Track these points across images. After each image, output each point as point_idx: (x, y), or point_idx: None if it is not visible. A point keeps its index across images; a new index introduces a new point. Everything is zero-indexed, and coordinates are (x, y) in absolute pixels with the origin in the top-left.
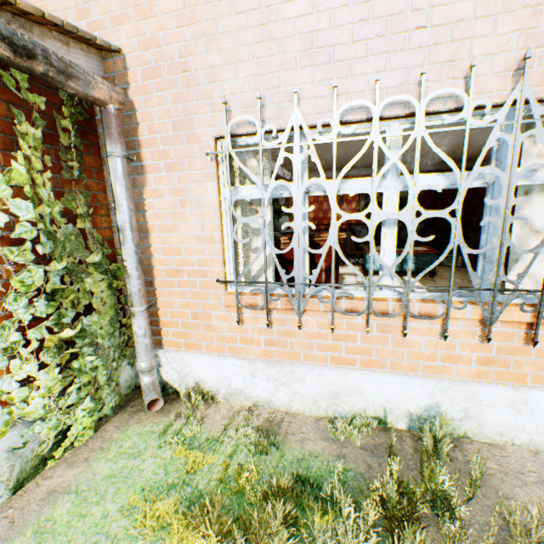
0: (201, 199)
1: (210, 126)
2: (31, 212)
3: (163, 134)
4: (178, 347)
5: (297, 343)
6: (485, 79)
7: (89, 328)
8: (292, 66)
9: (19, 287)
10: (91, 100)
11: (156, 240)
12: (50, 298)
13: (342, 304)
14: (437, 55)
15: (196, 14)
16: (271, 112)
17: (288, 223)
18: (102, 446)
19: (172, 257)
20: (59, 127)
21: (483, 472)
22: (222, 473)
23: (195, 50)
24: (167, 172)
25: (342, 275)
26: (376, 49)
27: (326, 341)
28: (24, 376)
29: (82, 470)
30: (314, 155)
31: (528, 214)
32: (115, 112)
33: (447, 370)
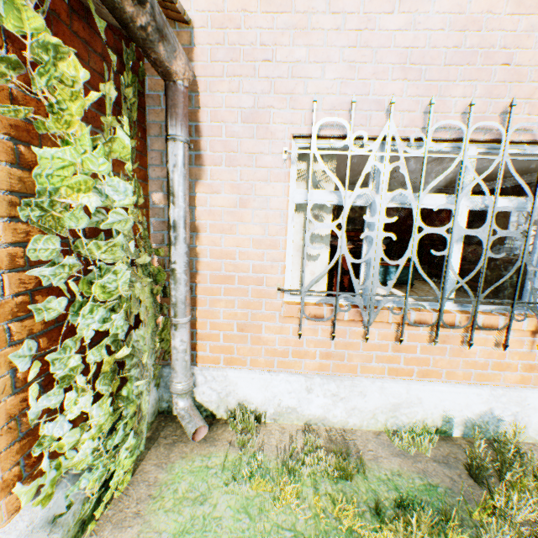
0: (266, 199)
1: (288, 122)
2: (128, 197)
3: (228, 124)
4: (215, 363)
5: (356, 356)
6: None
7: (136, 345)
8: (385, 77)
9: (98, 294)
10: (166, 71)
11: (205, 240)
12: (111, 308)
13: (411, 316)
14: (518, 91)
15: (288, 2)
16: (357, 118)
17: (368, 232)
18: (150, 494)
19: (221, 261)
20: (122, 95)
21: None
22: (319, 508)
23: (281, 40)
24: (229, 166)
25: None
26: (466, 76)
27: (385, 352)
28: (76, 413)
29: (138, 530)
30: (404, 167)
31: None
32: (184, 90)
33: (497, 377)
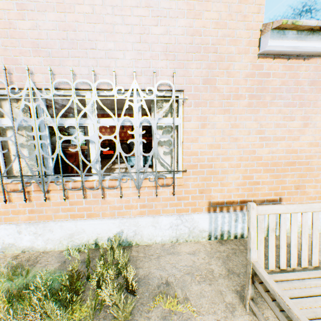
0: None
1: None
2: None
3: None
4: None
5: (49, 210)
6: (124, 77)
7: None
8: (28, 55)
9: None
10: None
11: None
12: None
13: (70, 185)
14: (102, 63)
15: None
16: (18, 78)
17: (32, 141)
18: None
19: None
20: None
21: (128, 258)
22: None
23: None
24: None
25: (115, 169)
26: (73, 55)
27: (67, 206)
28: None
29: None
30: (43, 104)
31: (157, 138)
32: None
33: (128, 213)
